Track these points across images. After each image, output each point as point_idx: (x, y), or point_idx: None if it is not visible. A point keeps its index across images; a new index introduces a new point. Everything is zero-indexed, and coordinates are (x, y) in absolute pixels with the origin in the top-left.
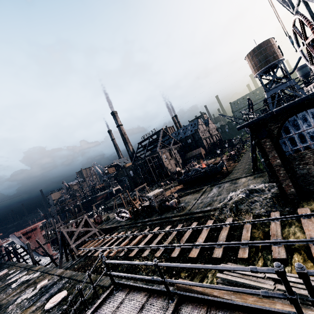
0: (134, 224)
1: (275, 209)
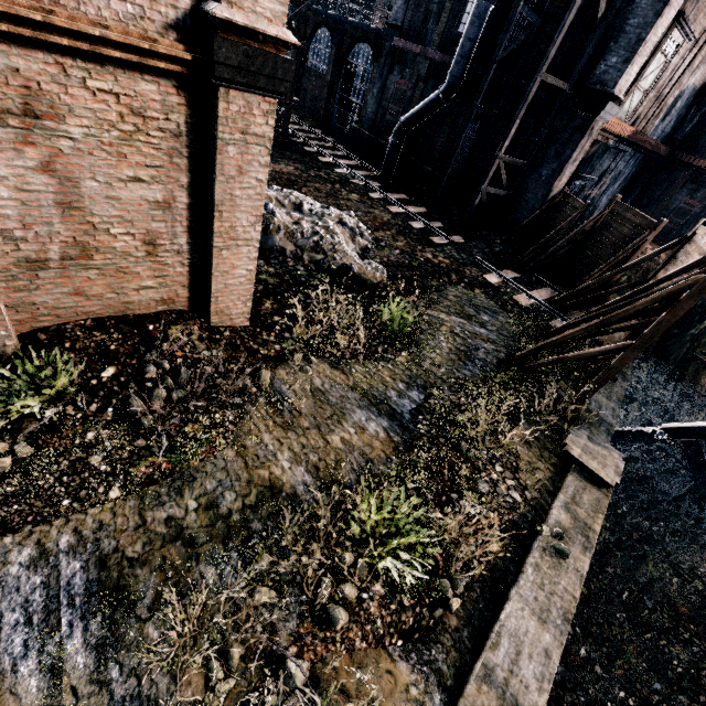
0: None
1: None
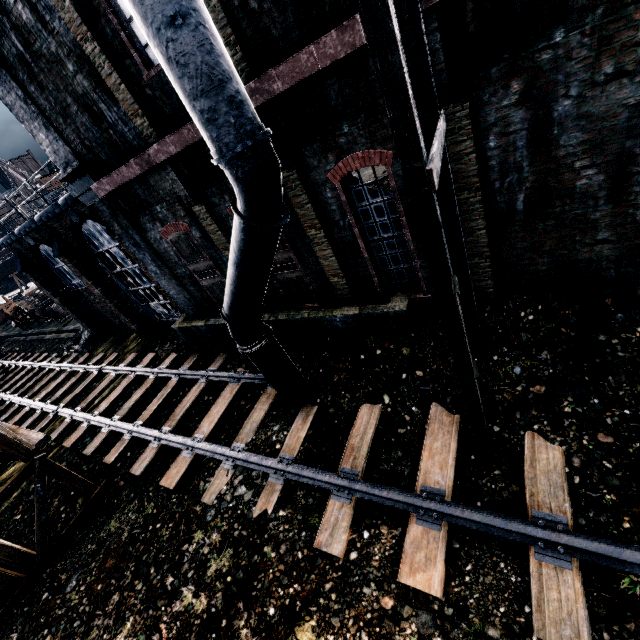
0: (21, 336)
1: (82, 349)
